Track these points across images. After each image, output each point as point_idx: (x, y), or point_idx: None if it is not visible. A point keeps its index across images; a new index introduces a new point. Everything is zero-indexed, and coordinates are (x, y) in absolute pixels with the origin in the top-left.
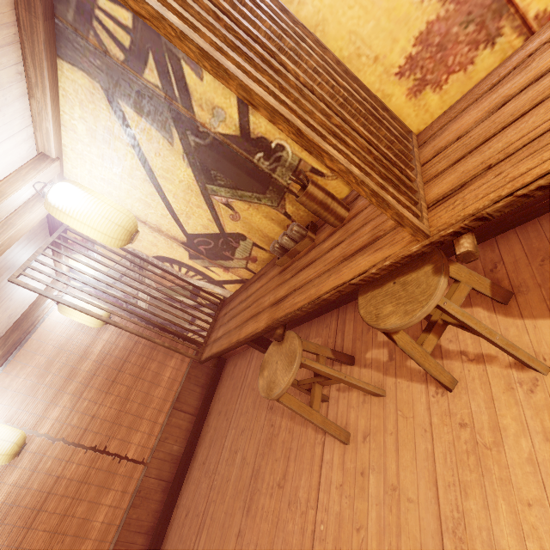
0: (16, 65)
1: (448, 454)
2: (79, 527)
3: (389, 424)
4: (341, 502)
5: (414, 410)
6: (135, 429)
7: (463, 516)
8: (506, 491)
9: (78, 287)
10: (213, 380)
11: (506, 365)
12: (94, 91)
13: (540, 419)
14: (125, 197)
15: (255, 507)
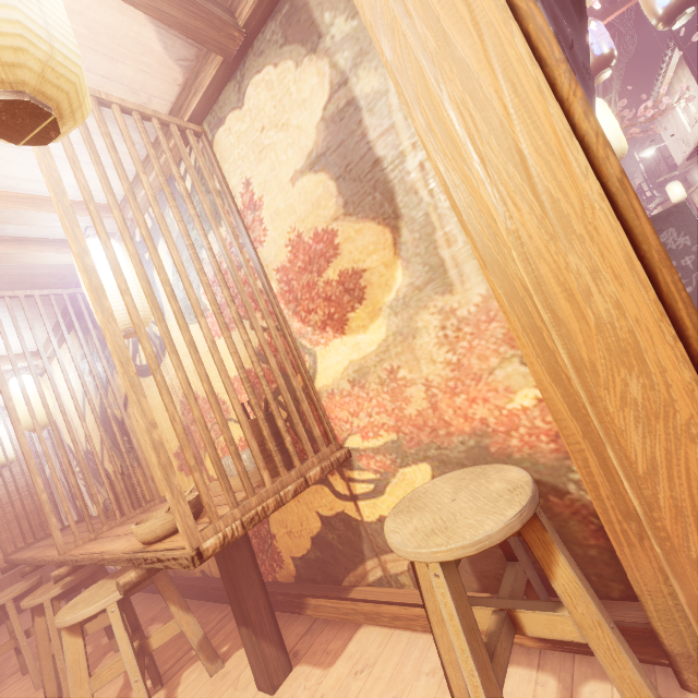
0: (51, 323)
1: None
2: None
3: None
4: None
5: None
6: None
7: None
8: None
9: None
10: None
11: None
12: (79, 350)
13: None
14: (70, 399)
15: None
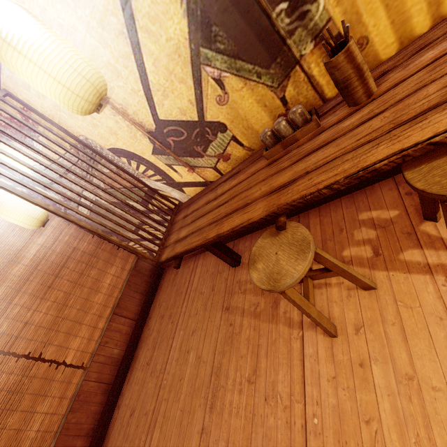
0: None
1: None
2: (10, 439)
3: (389, 315)
4: (338, 394)
5: (420, 300)
6: (73, 334)
7: None
8: None
9: (18, 169)
10: (152, 287)
11: None
12: None
13: None
14: (88, 58)
15: (221, 403)
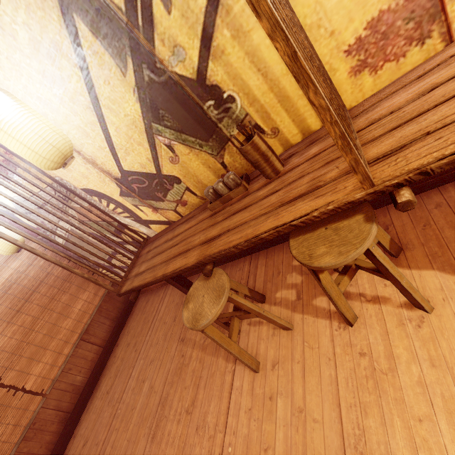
0: None
1: (349, 379)
2: None
3: (297, 353)
4: (250, 425)
5: (319, 341)
6: (37, 360)
7: (364, 432)
8: (400, 409)
9: None
10: (124, 314)
11: (398, 305)
12: None
13: (427, 349)
14: (62, 122)
15: (161, 433)
